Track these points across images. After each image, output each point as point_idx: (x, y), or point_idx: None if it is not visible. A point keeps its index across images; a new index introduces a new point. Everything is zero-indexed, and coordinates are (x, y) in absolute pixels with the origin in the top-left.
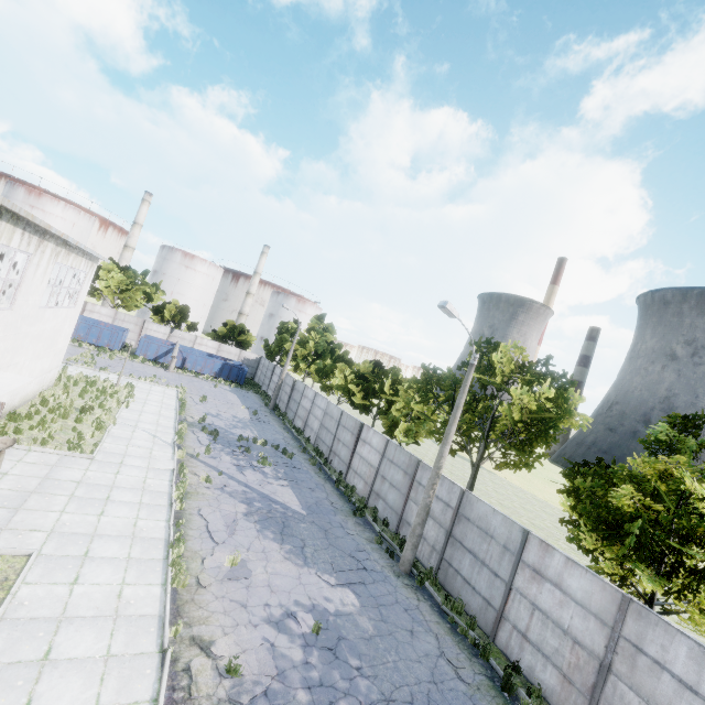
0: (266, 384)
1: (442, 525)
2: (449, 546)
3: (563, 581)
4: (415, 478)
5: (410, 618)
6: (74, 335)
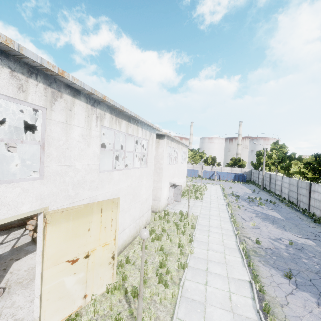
0: (257, 180)
1: None
2: None
3: None
4: None
5: None
6: None
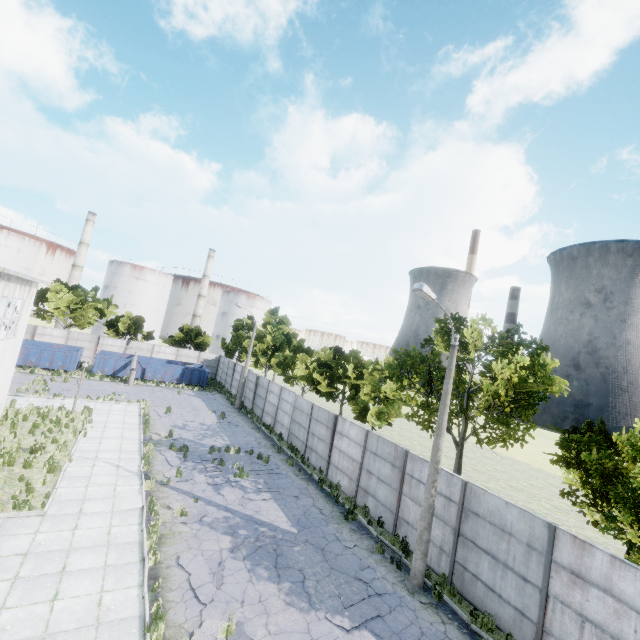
0: (228, 383)
1: (447, 523)
2: (461, 547)
3: (613, 585)
4: (406, 471)
5: None
6: (25, 362)
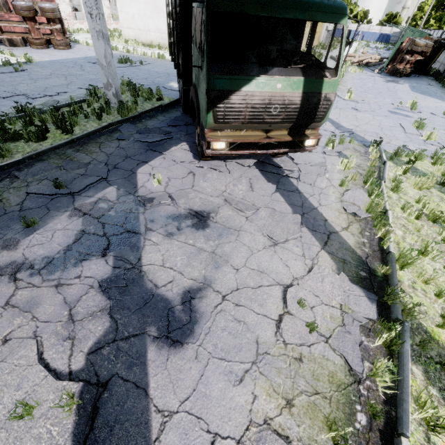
0: None
1: None
2: None
3: None
4: None
5: None
6: None
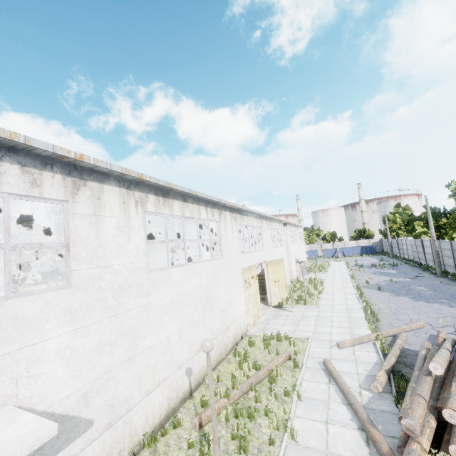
0: (388, 250)
1: (451, 257)
2: (455, 262)
3: None
4: (440, 248)
5: (432, 280)
6: None
